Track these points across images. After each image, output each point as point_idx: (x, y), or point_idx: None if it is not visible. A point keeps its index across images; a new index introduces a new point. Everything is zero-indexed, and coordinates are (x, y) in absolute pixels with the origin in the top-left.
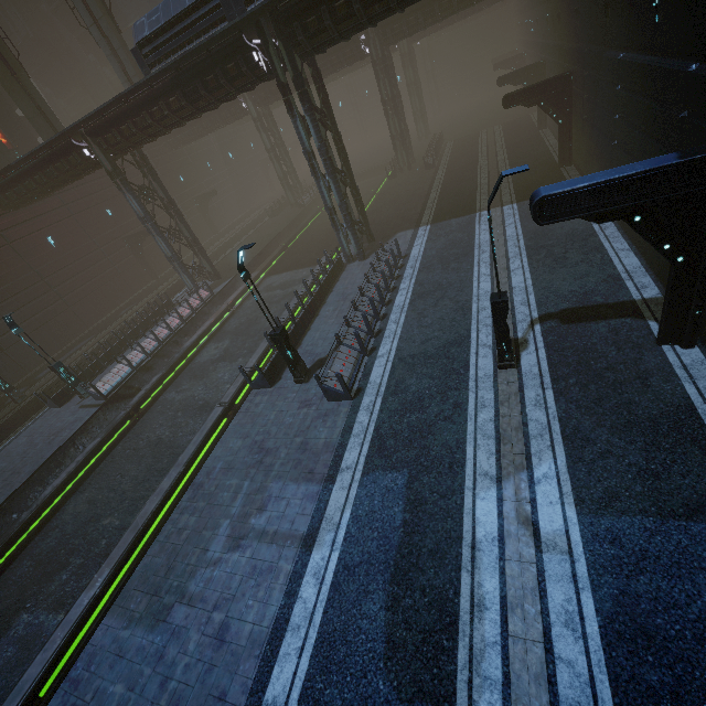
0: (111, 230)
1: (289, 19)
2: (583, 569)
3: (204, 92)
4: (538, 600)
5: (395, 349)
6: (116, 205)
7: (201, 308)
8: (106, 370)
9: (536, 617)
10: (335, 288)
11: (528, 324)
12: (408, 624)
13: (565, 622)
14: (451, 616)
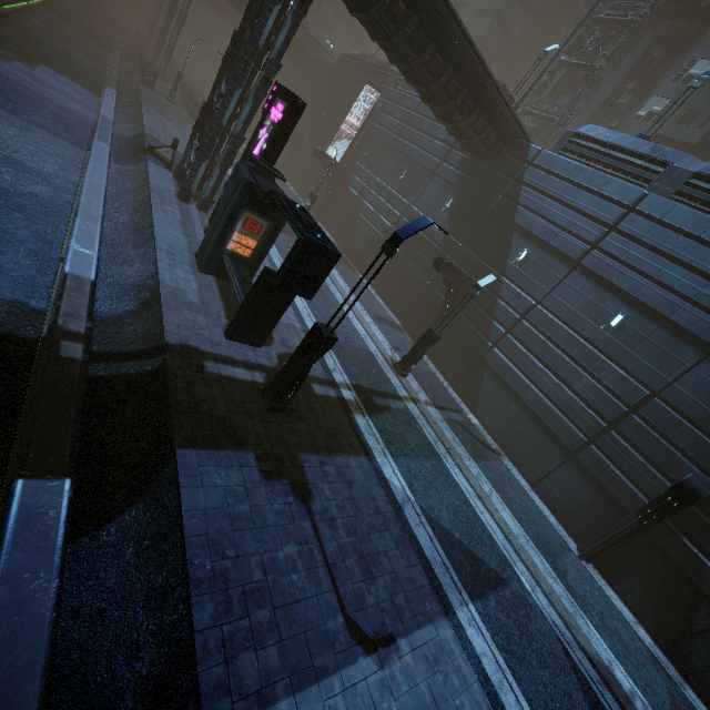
0: None
1: None
2: None
3: None
4: None
5: None
6: None
7: None
8: None
9: None
10: None
11: None
12: None
13: None
14: None
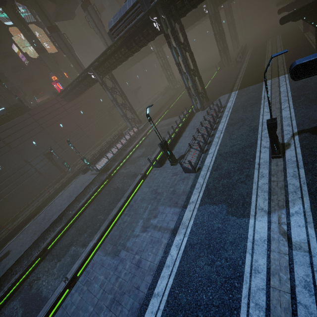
0: (102, 106)
1: (168, 4)
2: (316, 261)
3: (134, 44)
4: (288, 273)
5: (217, 150)
6: (103, 96)
7: (134, 135)
8: (99, 160)
9: (287, 280)
10: (190, 124)
11: (291, 136)
12: (218, 273)
13: (304, 286)
14: (240, 272)
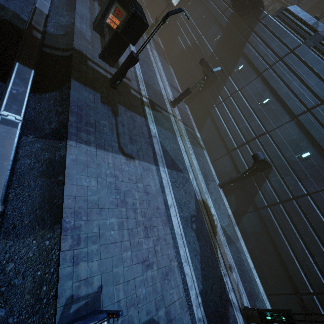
0: None
1: None
2: None
3: None
4: None
5: None
6: None
7: None
8: None
9: None
10: None
11: None
12: None
13: None
14: None
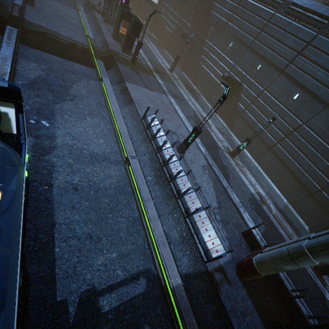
0: None
1: None
2: None
3: None
4: None
5: None
6: None
7: None
8: None
9: None
10: None
11: None
12: None
13: None
14: None
